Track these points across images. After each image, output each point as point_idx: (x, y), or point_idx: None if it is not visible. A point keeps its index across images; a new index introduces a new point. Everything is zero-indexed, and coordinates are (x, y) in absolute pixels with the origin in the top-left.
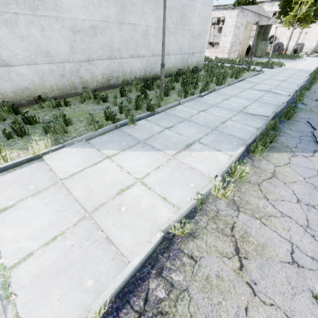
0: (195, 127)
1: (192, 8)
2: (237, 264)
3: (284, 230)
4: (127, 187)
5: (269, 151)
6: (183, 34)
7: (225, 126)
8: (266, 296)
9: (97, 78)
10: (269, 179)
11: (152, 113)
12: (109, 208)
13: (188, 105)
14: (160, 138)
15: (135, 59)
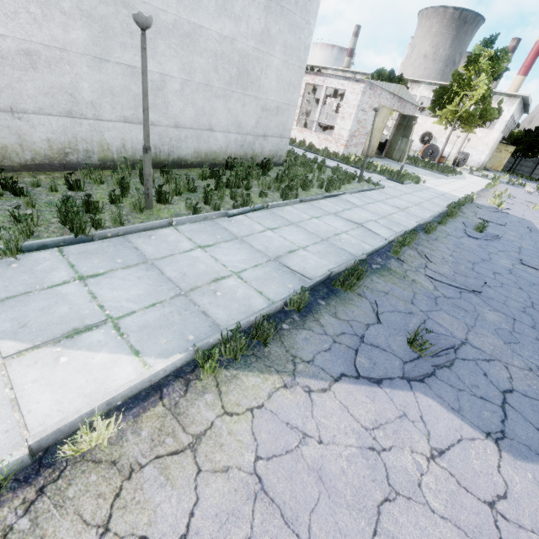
0: (146, 283)
1: (264, 64)
2: None
3: None
4: None
5: (245, 366)
6: (243, 102)
7: (212, 289)
8: None
9: (34, 146)
10: (174, 454)
11: (83, 237)
12: None
13: (187, 229)
14: (33, 303)
15: (133, 126)
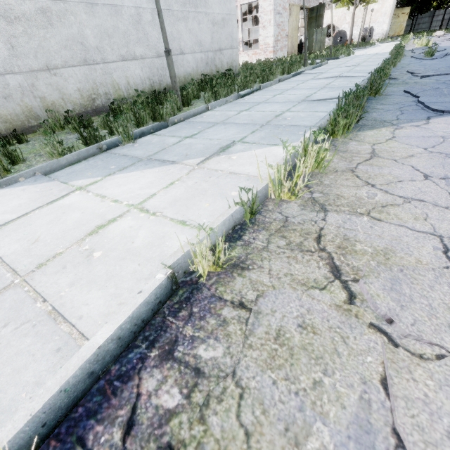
0: (233, 128)
1: None
2: (341, 295)
3: (418, 221)
4: (111, 220)
5: (357, 131)
6: (198, 20)
7: (281, 118)
8: (422, 341)
9: (71, 97)
10: (368, 160)
11: (162, 123)
12: (67, 259)
13: (221, 108)
14: (176, 149)
15: (129, 63)
